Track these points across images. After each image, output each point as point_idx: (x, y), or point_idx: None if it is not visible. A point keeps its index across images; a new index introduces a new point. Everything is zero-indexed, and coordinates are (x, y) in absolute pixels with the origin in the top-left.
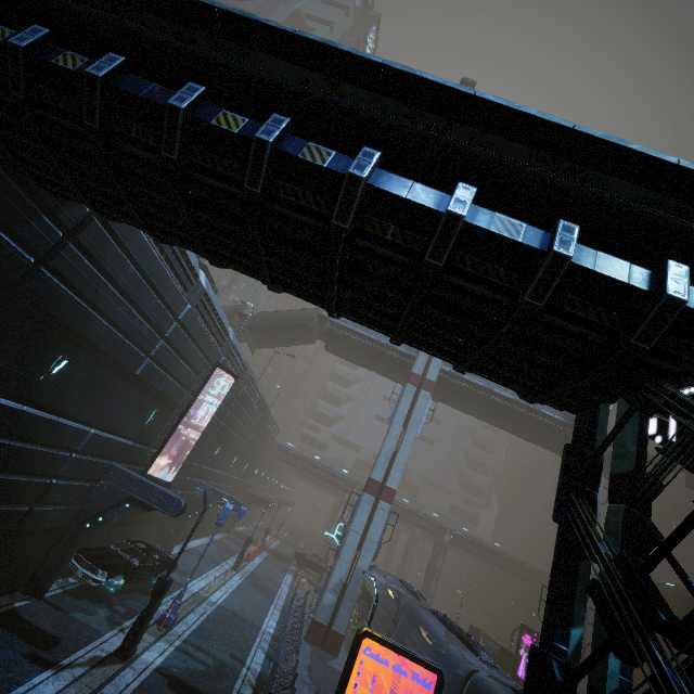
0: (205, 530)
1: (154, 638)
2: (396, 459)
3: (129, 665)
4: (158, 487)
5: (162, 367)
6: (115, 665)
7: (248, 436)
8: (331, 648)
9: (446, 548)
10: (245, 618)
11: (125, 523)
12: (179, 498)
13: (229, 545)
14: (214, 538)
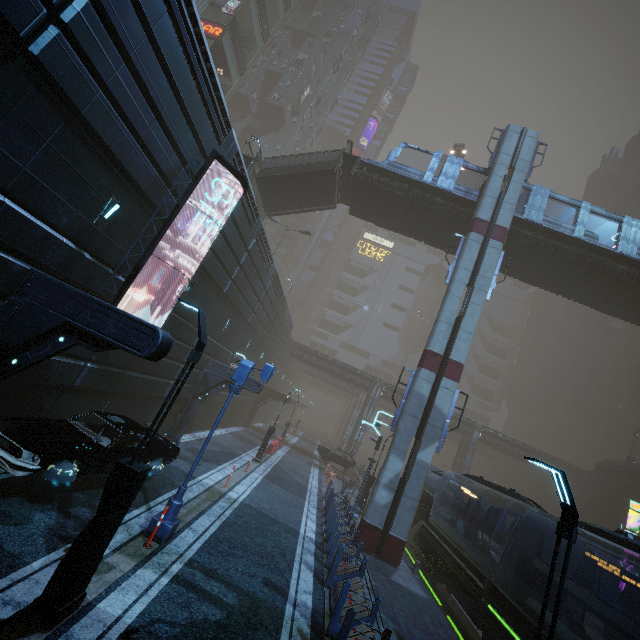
0: (221, 421)
1: (134, 562)
2: (461, 326)
3: (63, 632)
4: (114, 307)
5: (102, 86)
6: (22, 639)
7: (263, 317)
8: (389, 558)
9: (475, 445)
10: (277, 520)
11: (100, 393)
12: (153, 325)
13: (248, 438)
14: (232, 430)
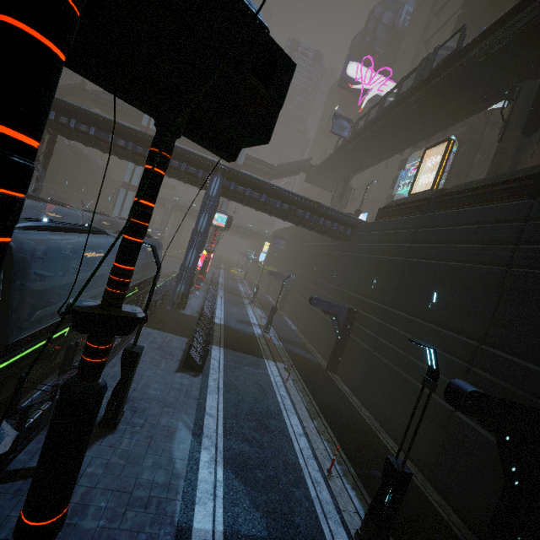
0: None
1: None
2: (135, 172)
3: None
4: None
5: None
6: None
7: (71, 169)
8: None
9: None
10: None
11: None
12: None
13: None
14: None
